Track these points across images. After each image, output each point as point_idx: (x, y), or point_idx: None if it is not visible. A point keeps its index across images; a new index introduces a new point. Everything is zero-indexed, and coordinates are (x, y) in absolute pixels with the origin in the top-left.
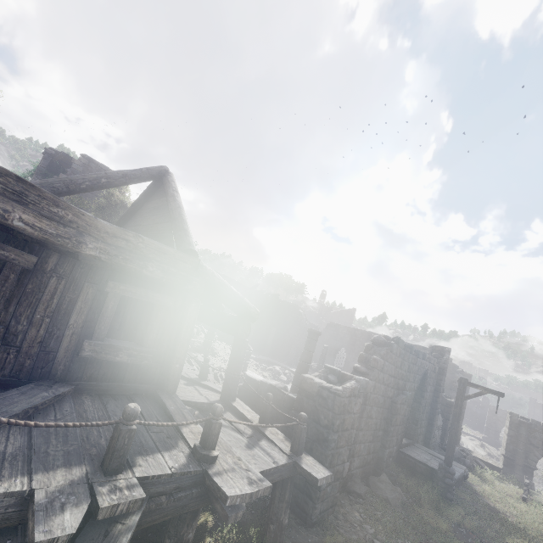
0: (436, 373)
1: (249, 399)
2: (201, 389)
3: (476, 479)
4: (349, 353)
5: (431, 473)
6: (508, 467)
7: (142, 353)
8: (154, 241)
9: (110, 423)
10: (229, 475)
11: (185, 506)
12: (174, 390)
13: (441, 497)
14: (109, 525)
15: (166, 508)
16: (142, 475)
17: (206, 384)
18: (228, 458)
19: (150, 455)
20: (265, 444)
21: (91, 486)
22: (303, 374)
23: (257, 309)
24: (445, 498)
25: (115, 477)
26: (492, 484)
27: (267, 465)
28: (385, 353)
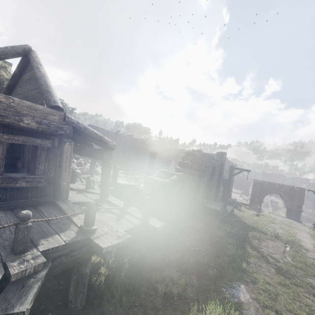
0: (219, 166)
1: (119, 195)
2: (87, 194)
3: (237, 211)
4: (176, 162)
5: (217, 212)
6: (251, 203)
7: (36, 179)
8: (24, 101)
9: (10, 225)
10: (104, 237)
11: (79, 258)
12: (66, 198)
13: (221, 222)
14: (25, 281)
15: (66, 262)
16: (44, 249)
17: (90, 191)
18: (105, 228)
19: (50, 237)
20: (128, 216)
21: (4, 264)
22: (147, 176)
23: (114, 142)
24: (223, 222)
25: (23, 254)
26: (244, 211)
27: (129, 227)
28: (192, 158)
